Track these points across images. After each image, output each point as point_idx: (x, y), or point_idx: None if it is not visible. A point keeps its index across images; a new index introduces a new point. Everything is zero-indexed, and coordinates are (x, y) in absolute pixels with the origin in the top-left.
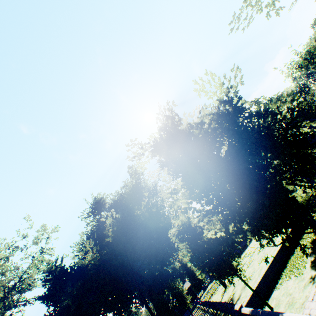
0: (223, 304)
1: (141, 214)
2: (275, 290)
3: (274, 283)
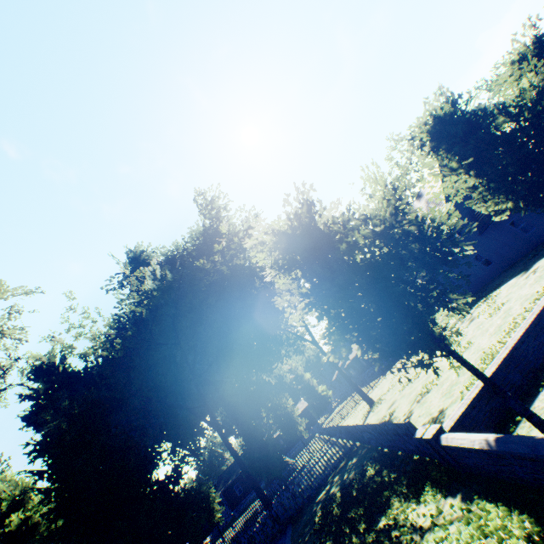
0: (375, 430)
1: (215, 273)
2: None
3: (535, 378)
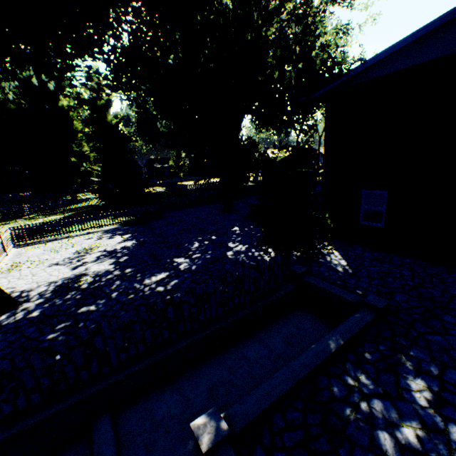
0: None
1: None
2: None
3: None
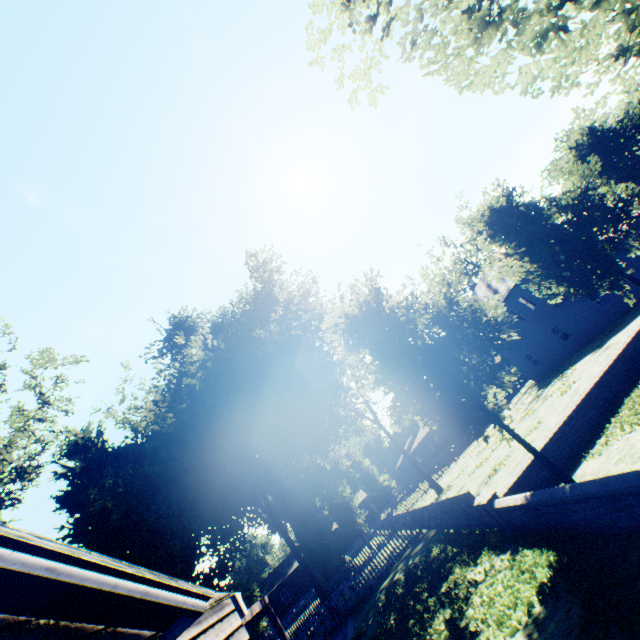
0: (440, 508)
1: (270, 343)
2: (588, 460)
3: (582, 450)
